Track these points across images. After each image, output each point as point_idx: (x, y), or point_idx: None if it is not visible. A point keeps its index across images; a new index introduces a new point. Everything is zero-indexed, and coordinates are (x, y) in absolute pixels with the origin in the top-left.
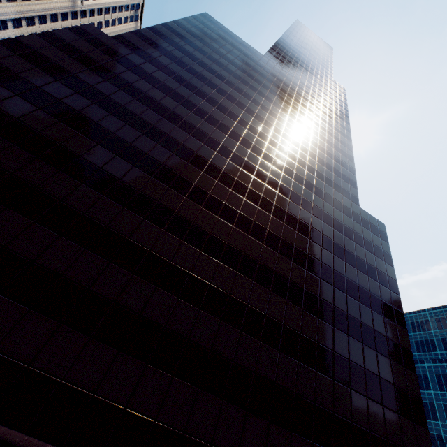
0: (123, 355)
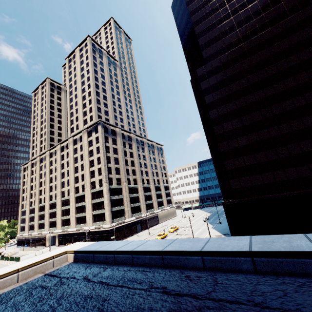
0: None
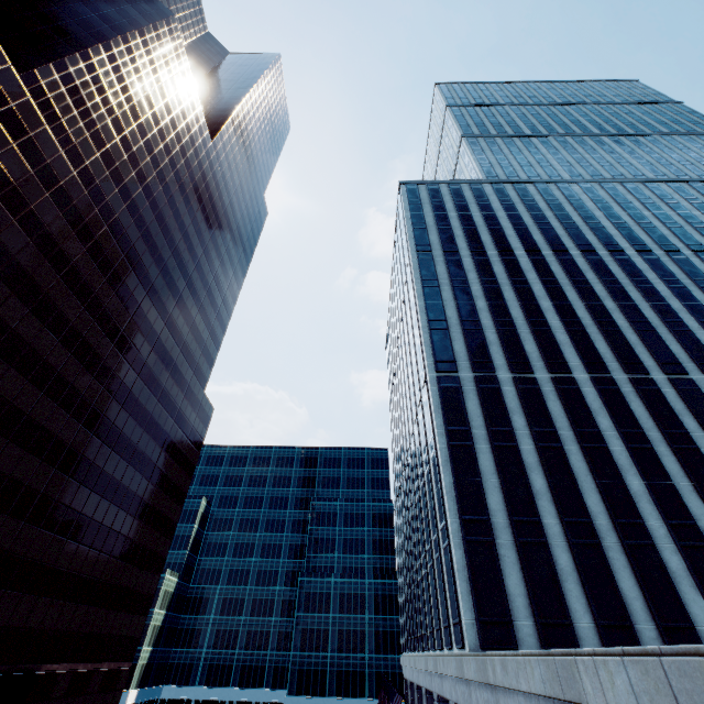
0: None
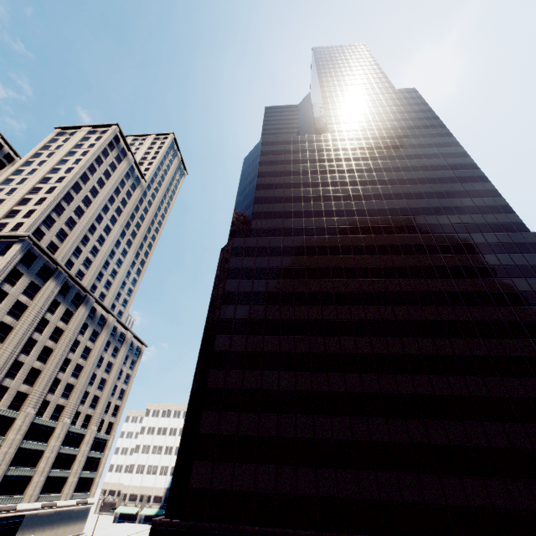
0: (464, 477)
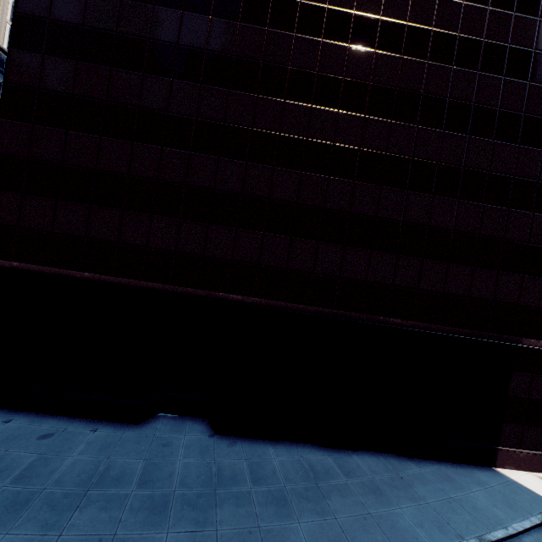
0: (376, 253)
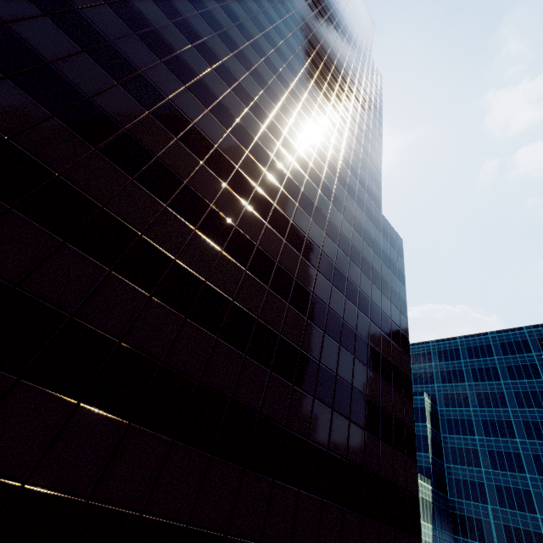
0: None
